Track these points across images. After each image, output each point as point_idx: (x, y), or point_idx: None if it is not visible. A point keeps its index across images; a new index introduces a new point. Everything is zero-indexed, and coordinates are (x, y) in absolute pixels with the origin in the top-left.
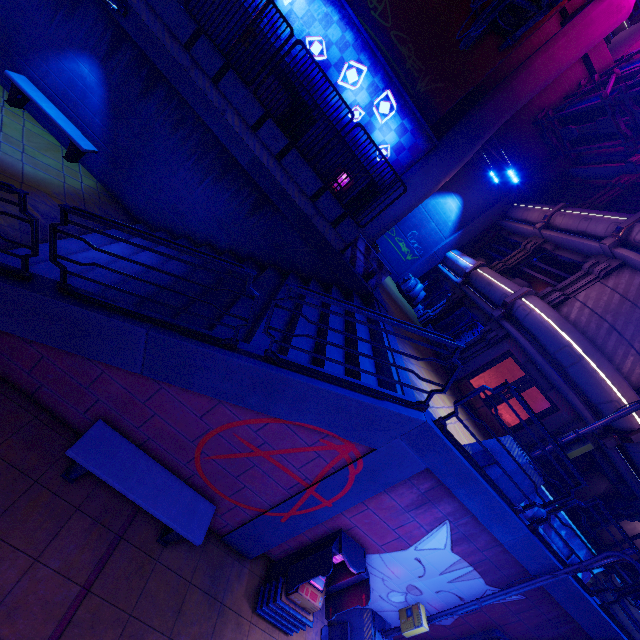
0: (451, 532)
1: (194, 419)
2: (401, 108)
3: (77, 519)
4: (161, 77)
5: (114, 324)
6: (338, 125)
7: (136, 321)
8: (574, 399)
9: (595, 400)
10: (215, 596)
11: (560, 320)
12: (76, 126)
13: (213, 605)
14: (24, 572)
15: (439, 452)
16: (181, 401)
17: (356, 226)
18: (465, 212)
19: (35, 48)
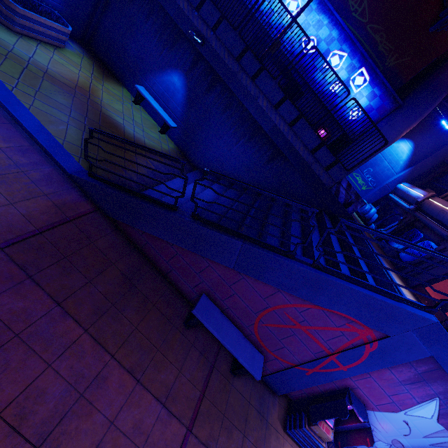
0: (439, 407)
1: (259, 299)
2: (372, 80)
3: (193, 351)
4: (219, 79)
5: (223, 238)
6: (321, 96)
7: (235, 237)
8: None
9: None
10: (263, 415)
11: None
12: (166, 113)
13: (262, 420)
14: (176, 377)
15: (445, 346)
16: (253, 287)
17: (344, 170)
18: (415, 153)
19: (150, 70)
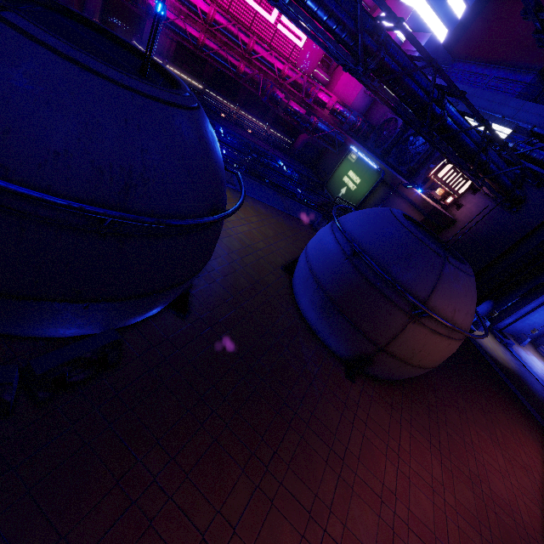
0: None
1: None
2: None
3: None
4: None
5: None
6: None
7: None
8: None
9: None
10: None
11: None
12: None
13: None
14: None
15: None
16: None
17: None
18: None
19: None
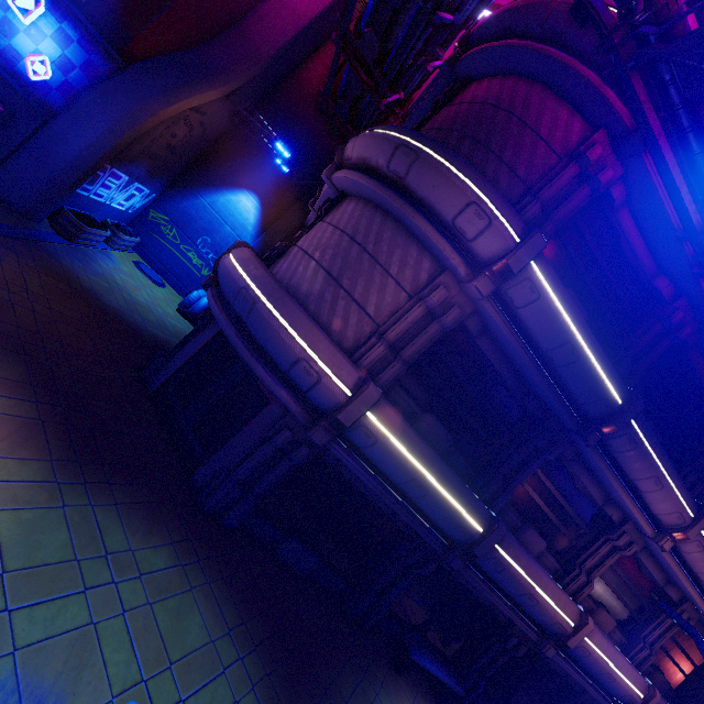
0: None
1: None
2: (54, 5)
3: None
4: None
5: None
6: None
7: None
8: (259, 371)
9: (283, 365)
10: None
11: (247, 259)
12: None
13: None
14: None
15: None
16: None
17: None
18: (266, 213)
19: None
